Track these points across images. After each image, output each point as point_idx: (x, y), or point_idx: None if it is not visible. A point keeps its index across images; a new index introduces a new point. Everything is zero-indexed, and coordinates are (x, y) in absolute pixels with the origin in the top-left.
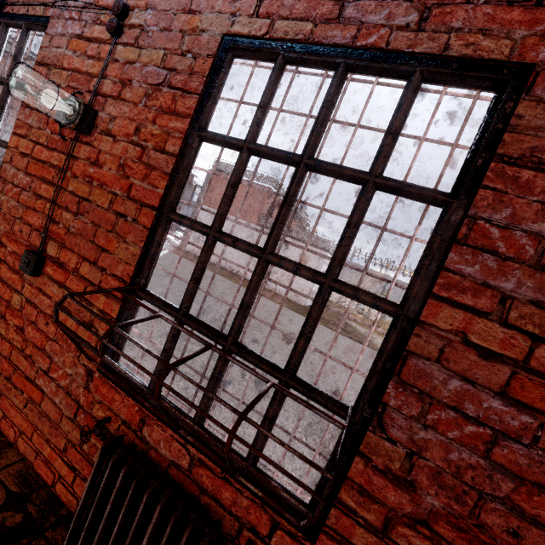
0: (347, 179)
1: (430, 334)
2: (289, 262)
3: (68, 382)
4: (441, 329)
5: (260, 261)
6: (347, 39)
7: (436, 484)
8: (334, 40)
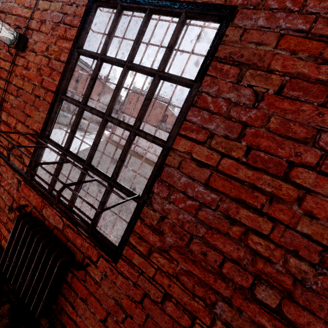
0: (147, 73)
1: (176, 155)
2: (116, 120)
3: (9, 187)
4: (181, 152)
5: (102, 119)
6: None
7: (172, 232)
8: None
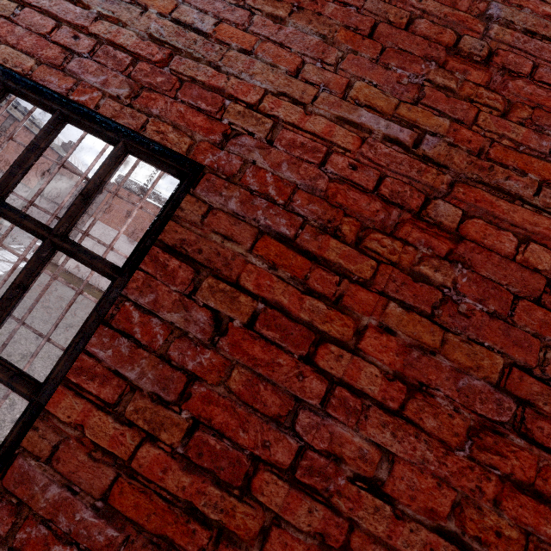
0: (29, 231)
1: (51, 426)
2: None
3: None
4: (64, 420)
5: None
6: (64, 89)
7: None
8: (52, 85)
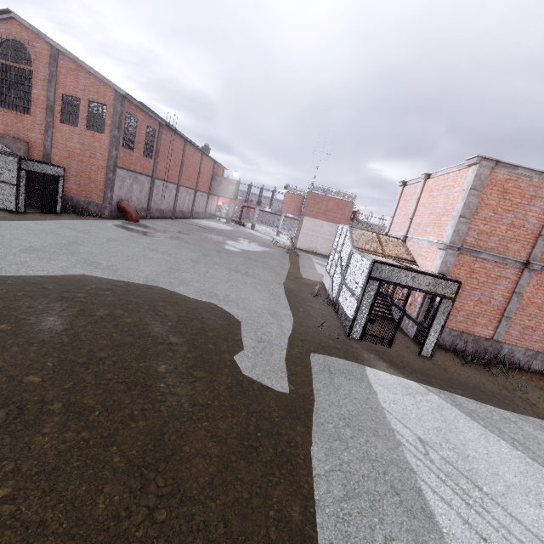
0: None
1: None
2: None
3: None
4: None
5: None
6: None
7: None
8: None
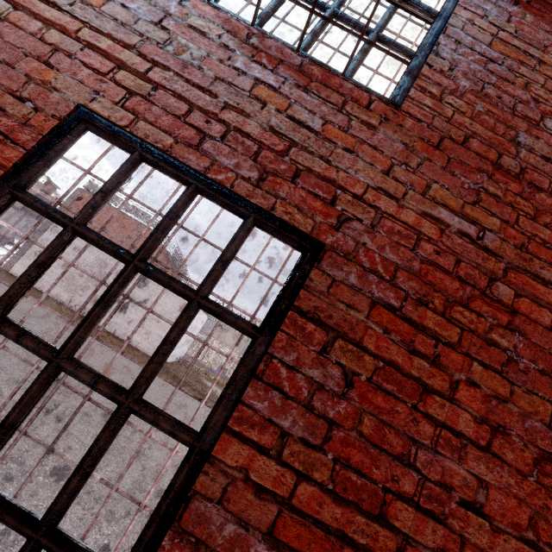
0: (175, 292)
1: (218, 470)
2: (88, 373)
3: None
4: (229, 464)
5: (49, 366)
6: (201, 167)
7: None
8: (190, 162)
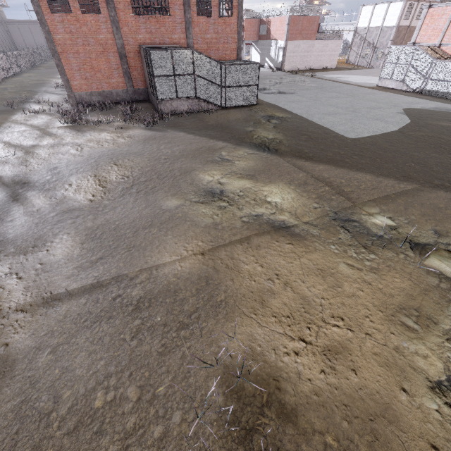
0: None
1: None
2: None
3: None
4: None
5: None
6: None
7: None
8: None
